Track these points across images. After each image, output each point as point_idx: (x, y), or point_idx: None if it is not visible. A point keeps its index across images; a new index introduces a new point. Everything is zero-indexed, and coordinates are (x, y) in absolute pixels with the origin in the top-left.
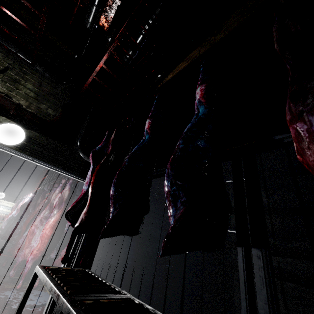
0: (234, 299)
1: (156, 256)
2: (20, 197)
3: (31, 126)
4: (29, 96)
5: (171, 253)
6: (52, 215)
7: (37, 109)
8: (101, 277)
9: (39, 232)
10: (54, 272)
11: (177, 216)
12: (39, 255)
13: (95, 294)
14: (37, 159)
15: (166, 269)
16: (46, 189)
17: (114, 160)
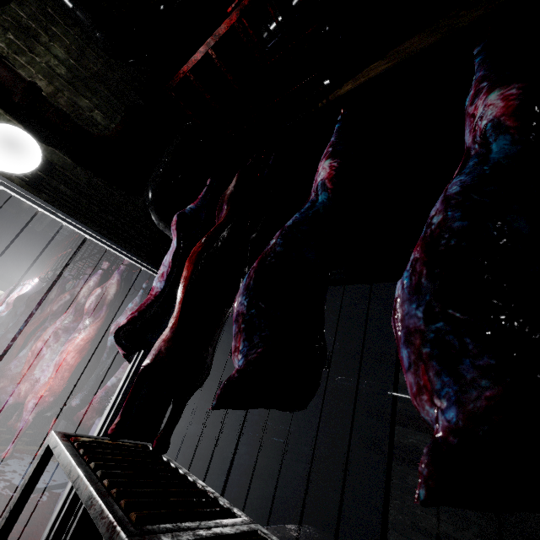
0: (388, 507)
1: (264, 423)
2: (15, 282)
3: (56, 141)
4: (56, 75)
5: (468, 509)
6: (82, 328)
7: (70, 105)
8: (183, 468)
9: (52, 356)
10: (90, 451)
11: (478, 407)
12: (50, 400)
13: (189, 522)
14: (64, 213)
15: (277, 446)
16: (69, 275)
17: (227, 237)
